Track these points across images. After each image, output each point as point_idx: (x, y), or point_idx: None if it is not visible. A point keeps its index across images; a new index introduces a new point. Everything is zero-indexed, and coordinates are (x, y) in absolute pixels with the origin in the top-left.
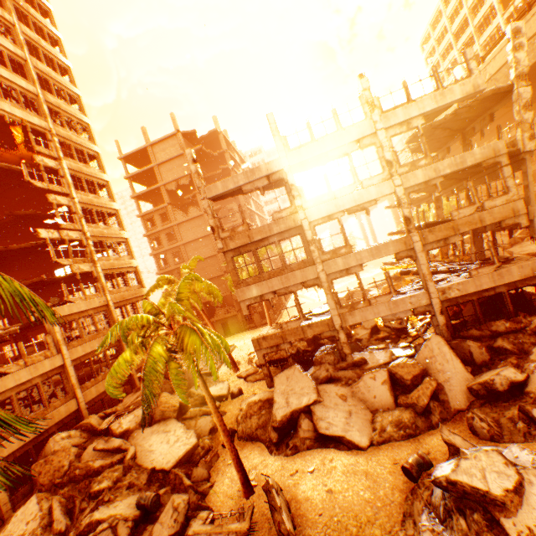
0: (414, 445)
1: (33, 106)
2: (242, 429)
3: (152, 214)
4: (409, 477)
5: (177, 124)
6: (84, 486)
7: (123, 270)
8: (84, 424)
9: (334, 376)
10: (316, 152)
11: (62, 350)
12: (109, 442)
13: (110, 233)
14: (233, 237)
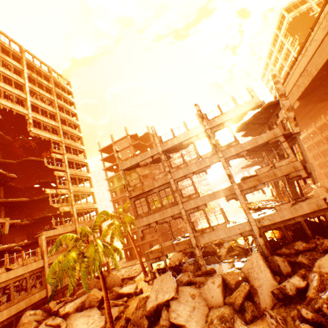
0: None
1: (56, 132)
2: (133, 317)
3: (113, 178)
4: None
5: (127, 131)
6: None
7: (88, 209)
8: (46, 306)
9: (193, 280)
10: (176, 143)
11: (44, 257)
12: (54, 320)
13: (84, 189)
14: (134, 189)
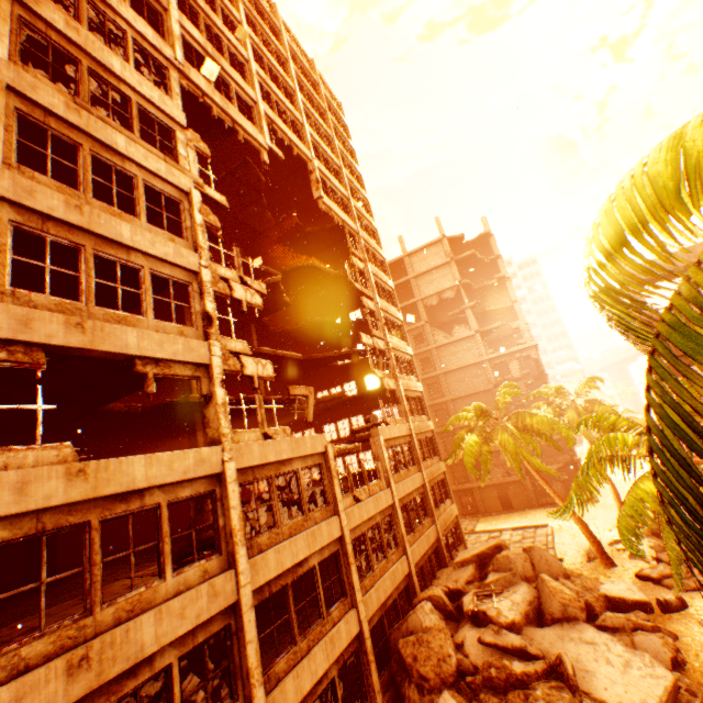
0: None
1: (346, 210)
2: None
3: None
4: None
5: (442, 228)
6: (517, 700)
7: (413, 393)
8: (432, 596)
9: None
10: None
11: (390, 483)
12: (501, 635)
13: (401, 346)
14: None
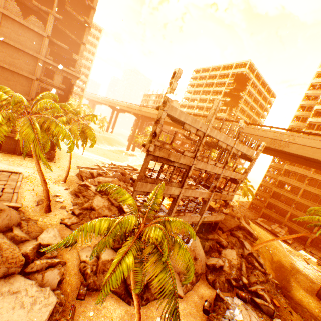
0: (196, 293)
1: None
2: (94, 282)
3: None
4: (205, 313)
5: None
6: None
7: None
8: None
9: None
10: (218, 137)
11: None
12: None
13: None
14: (161, 149)
